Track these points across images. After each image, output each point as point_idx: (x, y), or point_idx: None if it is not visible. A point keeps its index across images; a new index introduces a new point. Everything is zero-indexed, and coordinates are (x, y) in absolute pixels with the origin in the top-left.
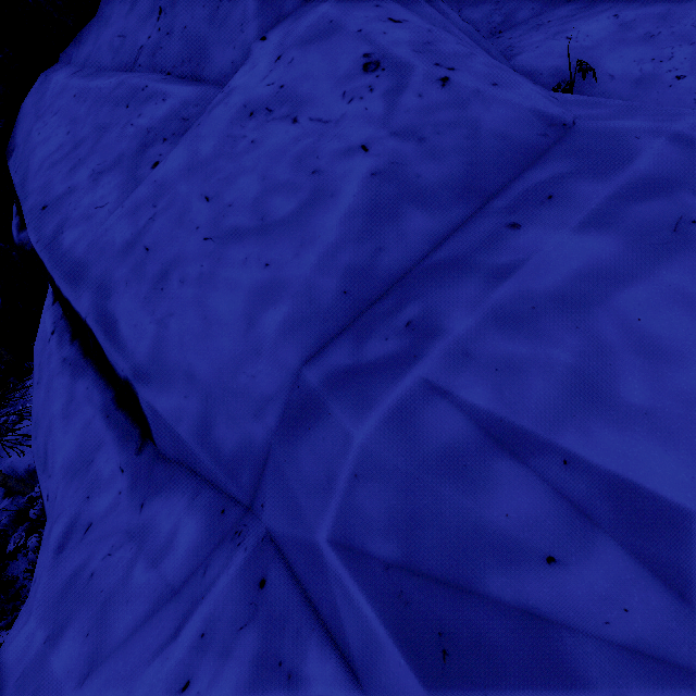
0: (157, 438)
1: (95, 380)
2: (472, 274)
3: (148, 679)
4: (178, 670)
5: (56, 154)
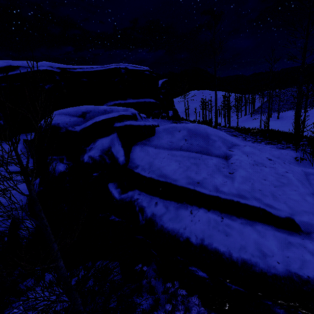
0: (303, 229)
1: (262, 224)
2: None
3: None
4: None
5: (181, 169)
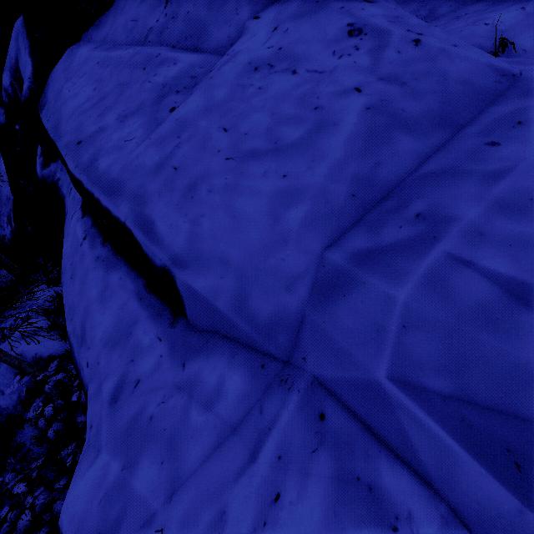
0: (190, 313)
1: (127, 271)
2: (466, 178)
3: (240, 492)
4: (266, 485)
5: (85, 105)
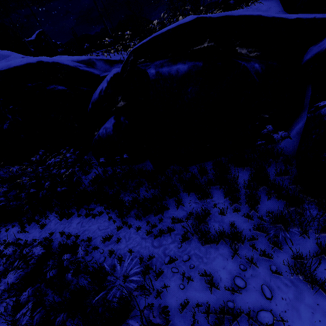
0: None
1: None
2: None
3: None
4: None
5: None
